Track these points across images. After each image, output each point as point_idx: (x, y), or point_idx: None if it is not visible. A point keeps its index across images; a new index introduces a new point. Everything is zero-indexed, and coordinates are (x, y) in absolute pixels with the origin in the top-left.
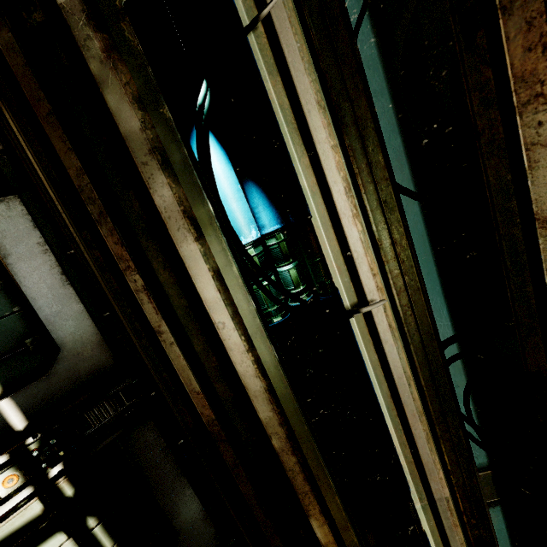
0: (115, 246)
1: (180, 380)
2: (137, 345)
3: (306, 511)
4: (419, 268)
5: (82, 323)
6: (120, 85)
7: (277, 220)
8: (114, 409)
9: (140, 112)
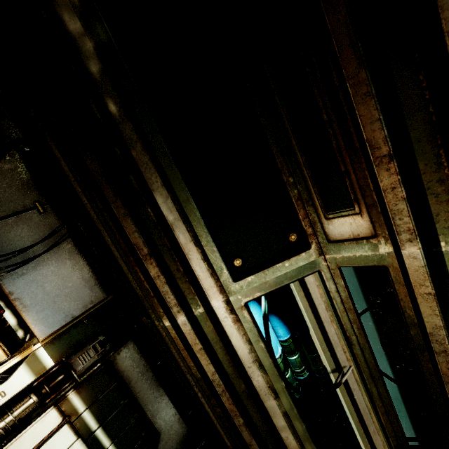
0: (229, 405)
1: None
2: (228, 444)
3: None
4: (393, 406)
5: (169, 410)
6: (240, 335)
7: (288, 332)
8: None
9: (249, 345)
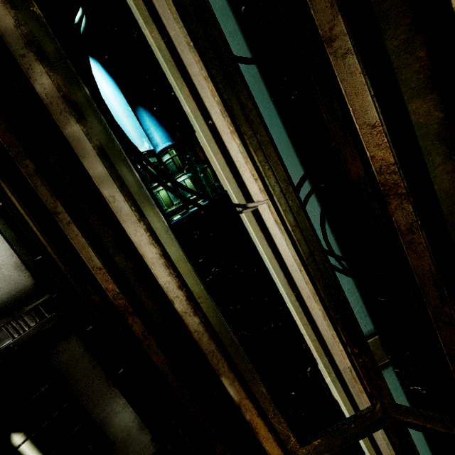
0: (4, 134)
1: (82, 258)
2: (41, 238)
3: (216, 371)
4: (265, 124)
5: None
6: None
7: (168, 138)
8: (34, 322)
9: (13, 11)
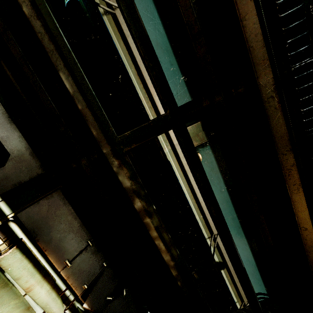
0: None
1: None
2: None
3: (56, 67)
4: None
5: None
6: None
7: None
8: None
9: None
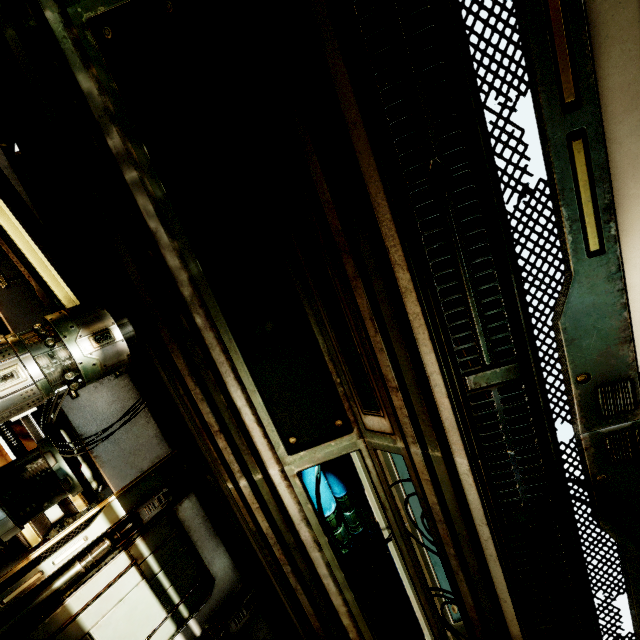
0: (280, 555)
1: (304, 610)
2: (277, 589)
3: None
4: (418, 561)
5: (225, 558)
6: (292, 497)
7: (344, 489)
8: (246, 612)
9: (299, 506)
